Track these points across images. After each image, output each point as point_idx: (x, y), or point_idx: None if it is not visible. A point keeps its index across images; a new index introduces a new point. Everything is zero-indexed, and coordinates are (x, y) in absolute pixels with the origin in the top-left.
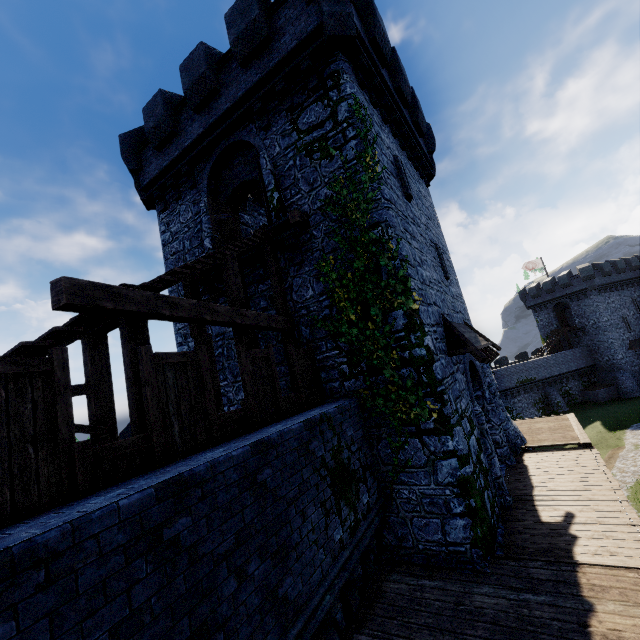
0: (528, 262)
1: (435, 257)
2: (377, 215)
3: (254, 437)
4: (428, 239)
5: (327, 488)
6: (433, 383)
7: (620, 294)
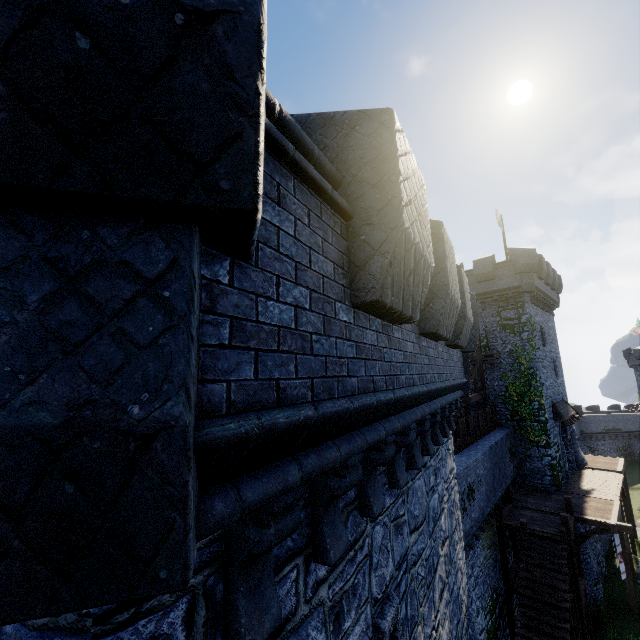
0: (637, 327)
1: (552, 368)
2: (532, 364)
3: (496, 436)
4: (550, 359)
5: (509, 454)
6: (546, 430)
7: None
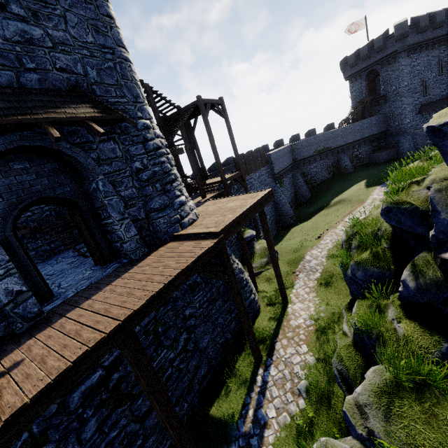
0: (352, 23)
1: None
2: None
3: None
4: None
5: None
6: None
7: (429, 54)
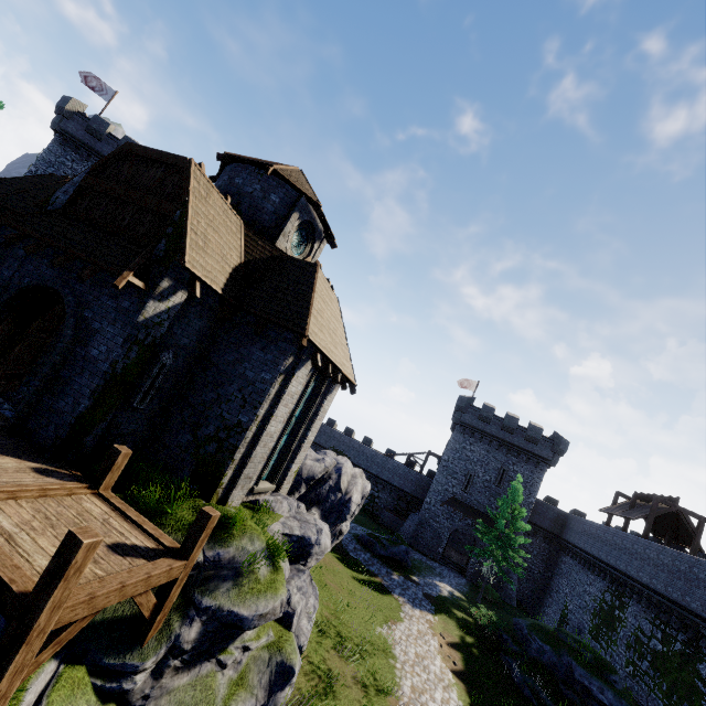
0: (466, 379)
1: None
2: None
3: None
4: None
5: None
6: None
7: (490, 451)
